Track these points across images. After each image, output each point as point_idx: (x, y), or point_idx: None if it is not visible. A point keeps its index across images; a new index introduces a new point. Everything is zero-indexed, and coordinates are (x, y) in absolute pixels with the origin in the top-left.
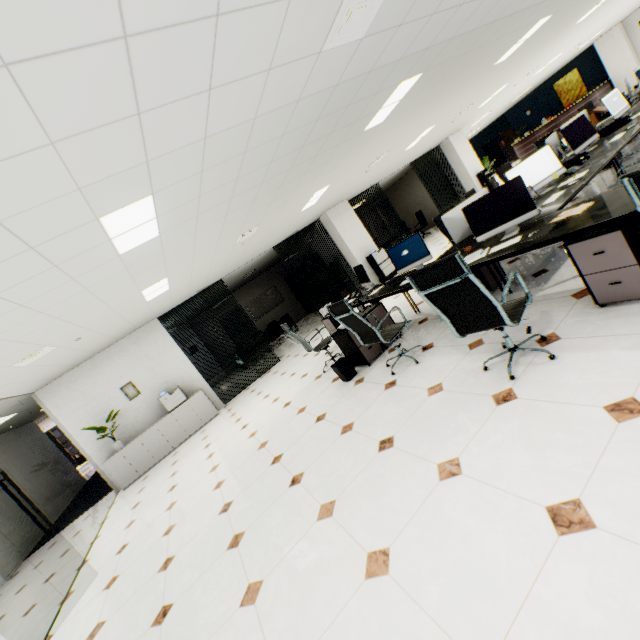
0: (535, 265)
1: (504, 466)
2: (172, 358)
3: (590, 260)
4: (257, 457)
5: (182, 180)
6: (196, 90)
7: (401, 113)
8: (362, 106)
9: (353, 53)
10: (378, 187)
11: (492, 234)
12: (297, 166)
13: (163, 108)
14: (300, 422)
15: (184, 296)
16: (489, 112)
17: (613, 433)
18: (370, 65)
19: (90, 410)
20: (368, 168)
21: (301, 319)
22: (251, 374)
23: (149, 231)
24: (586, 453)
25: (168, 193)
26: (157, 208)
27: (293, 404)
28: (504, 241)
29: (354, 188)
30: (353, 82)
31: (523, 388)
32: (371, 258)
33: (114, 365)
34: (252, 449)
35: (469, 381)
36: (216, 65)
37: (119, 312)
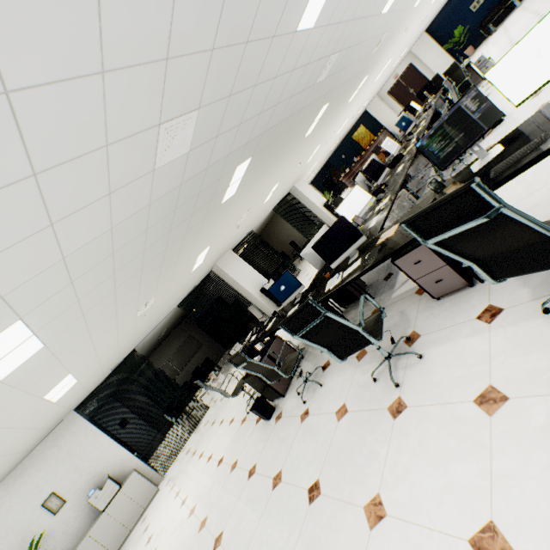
0: (383, 270)
1: (419, 494)
2: (97, 447)
3: (414, 268)
4: (198, 543)
5: (52, 296)
6: (36, 229)
7: (248, 184)
8: (211, 190)
9: (185, 162)
10: (254, 232)
11: (340, 260)
12: (172, 244)
13: (3, 253)
14: (234, 482)
15: (98, 379)
16: (316, 162)
17: (490, 429)
18: (205, 164)
19: (6, 548)
20: (238, 224)
21: (222, 356)
22: (185, 430)
23: (30, 347)
24: (478, 459)
25: (40, 311)
26: (32, 326)
27: (225, 460)
28: (351, 264)
29: (233, 240)
30: (195, 178)
31: (408, 394)
32: (264, 289)
33: (30, 480)
34: (193, 533)
35: (366, 396)
36: (50, 206)
37: (22, 426)
